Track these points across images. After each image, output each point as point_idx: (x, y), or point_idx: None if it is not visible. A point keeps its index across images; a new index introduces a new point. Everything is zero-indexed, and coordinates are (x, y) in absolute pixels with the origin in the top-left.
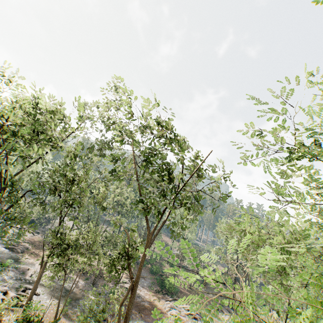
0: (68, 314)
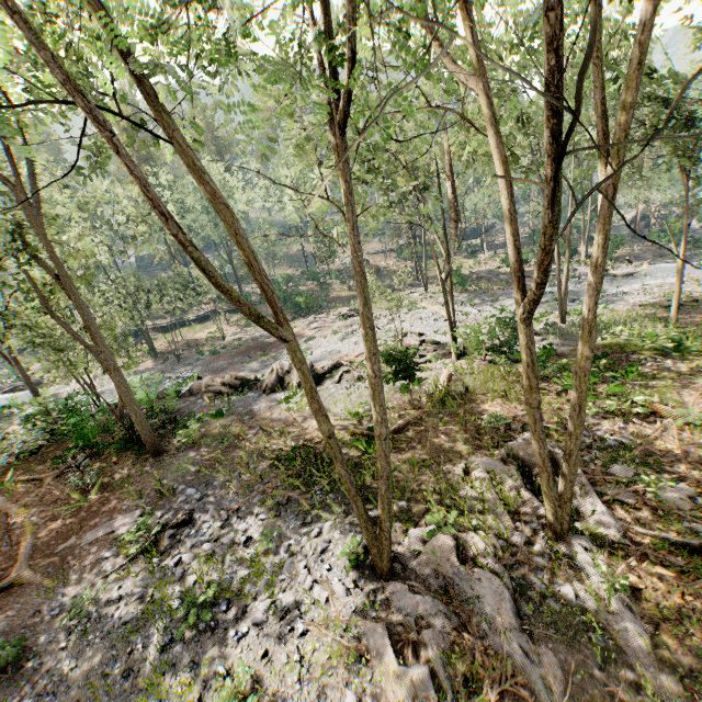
0: None
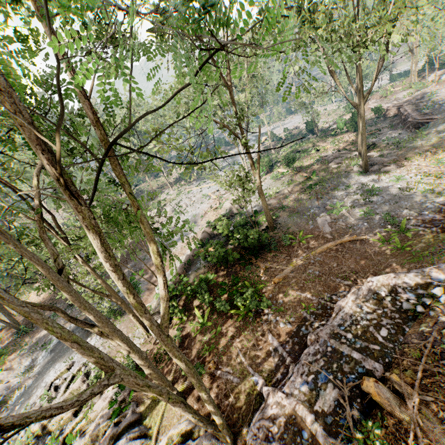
0: (123, 312)
